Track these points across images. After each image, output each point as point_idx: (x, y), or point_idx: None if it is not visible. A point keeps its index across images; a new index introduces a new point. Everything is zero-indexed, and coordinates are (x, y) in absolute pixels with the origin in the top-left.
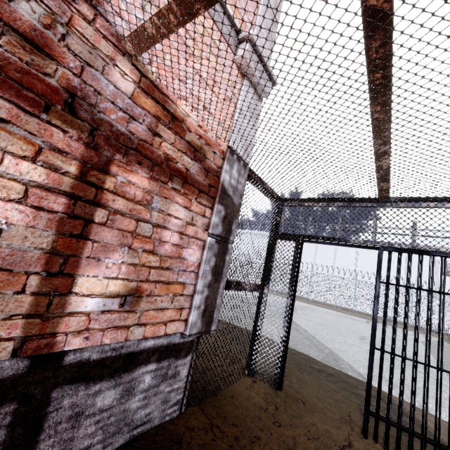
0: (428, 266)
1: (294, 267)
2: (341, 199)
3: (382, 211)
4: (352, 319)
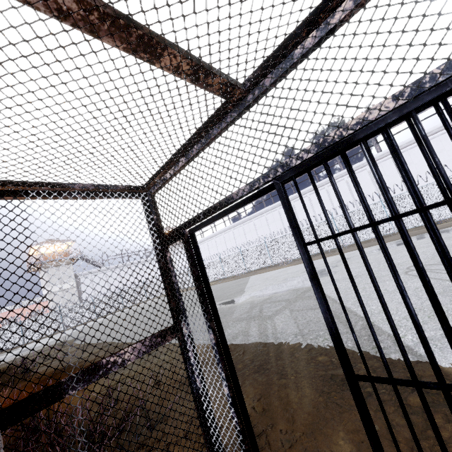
0: (451, 144)
1: (196, 278)
2: (192, 138)
3: (248, 115)
4: (395, 246)
